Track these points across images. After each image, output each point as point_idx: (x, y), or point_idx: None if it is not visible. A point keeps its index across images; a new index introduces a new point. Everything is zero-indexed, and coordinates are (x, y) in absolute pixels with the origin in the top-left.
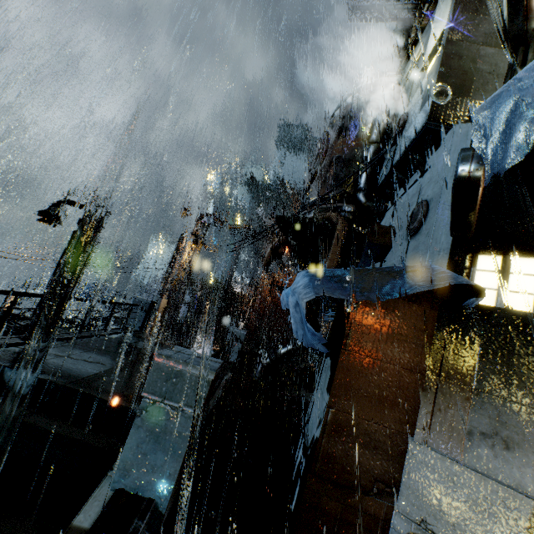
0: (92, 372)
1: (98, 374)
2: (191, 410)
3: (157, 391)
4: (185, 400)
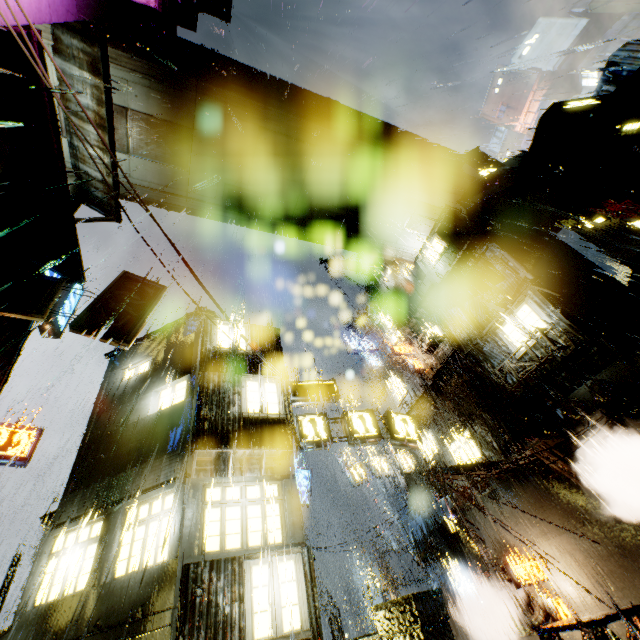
0: None
1: None
2: None
3: None
4: None
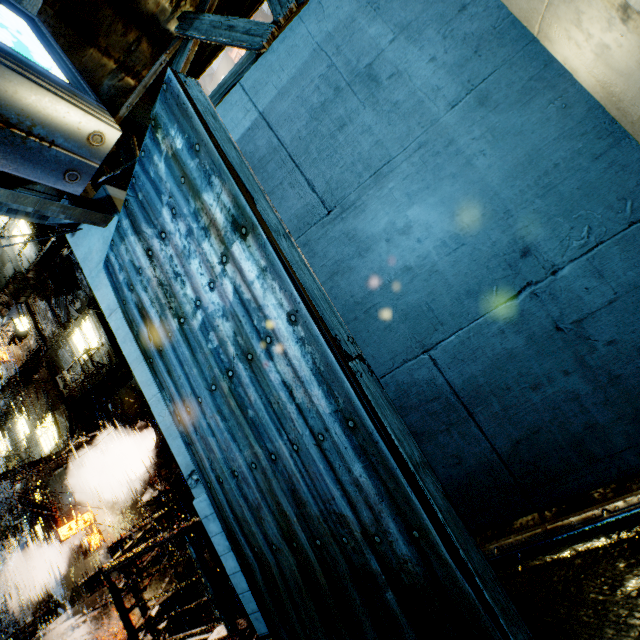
0: None
1: None
2: None
3: None
4: None
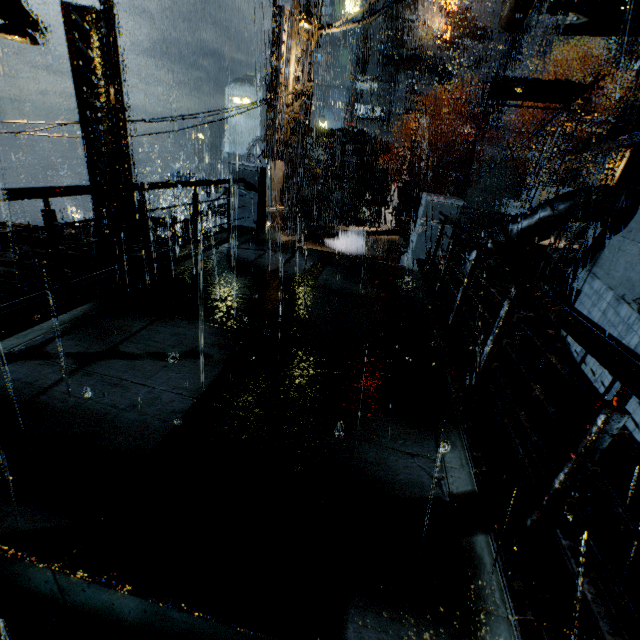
0: (175, 411)
1: (192, 414)
2: None
3: None
4: None
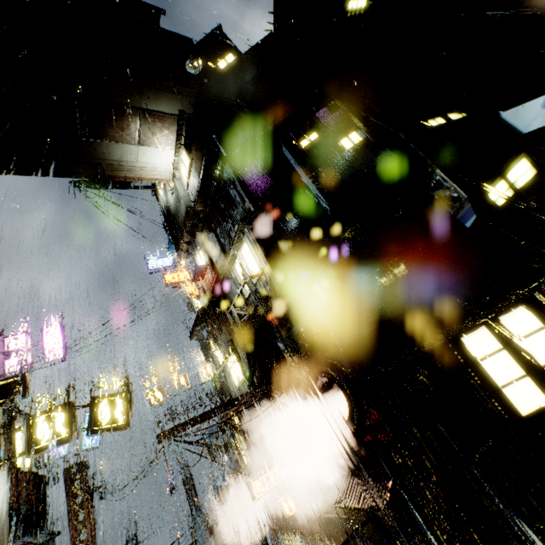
0: None
1: None
2: (206, 540)
3: (200, 541)
4: (204, 539)
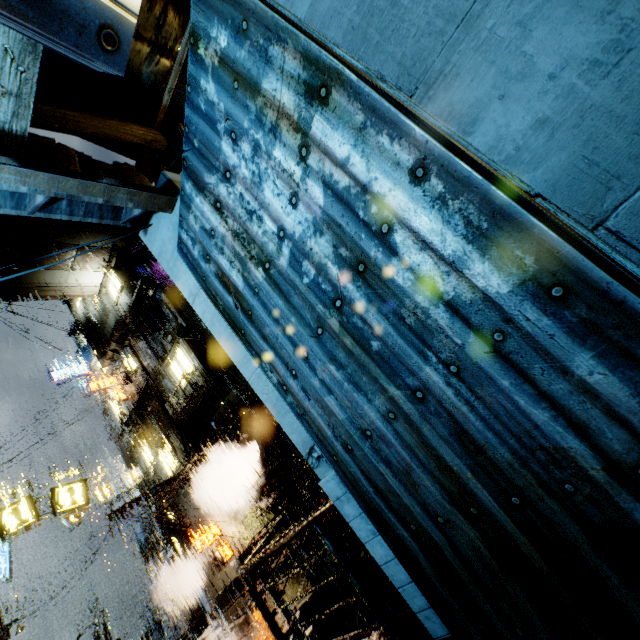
0: None
1: None
2: None
3: None
4: None
